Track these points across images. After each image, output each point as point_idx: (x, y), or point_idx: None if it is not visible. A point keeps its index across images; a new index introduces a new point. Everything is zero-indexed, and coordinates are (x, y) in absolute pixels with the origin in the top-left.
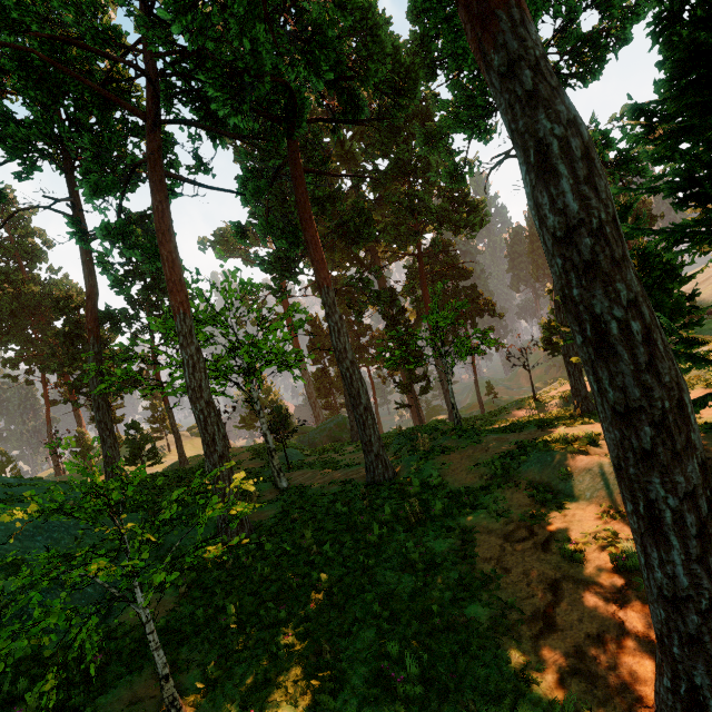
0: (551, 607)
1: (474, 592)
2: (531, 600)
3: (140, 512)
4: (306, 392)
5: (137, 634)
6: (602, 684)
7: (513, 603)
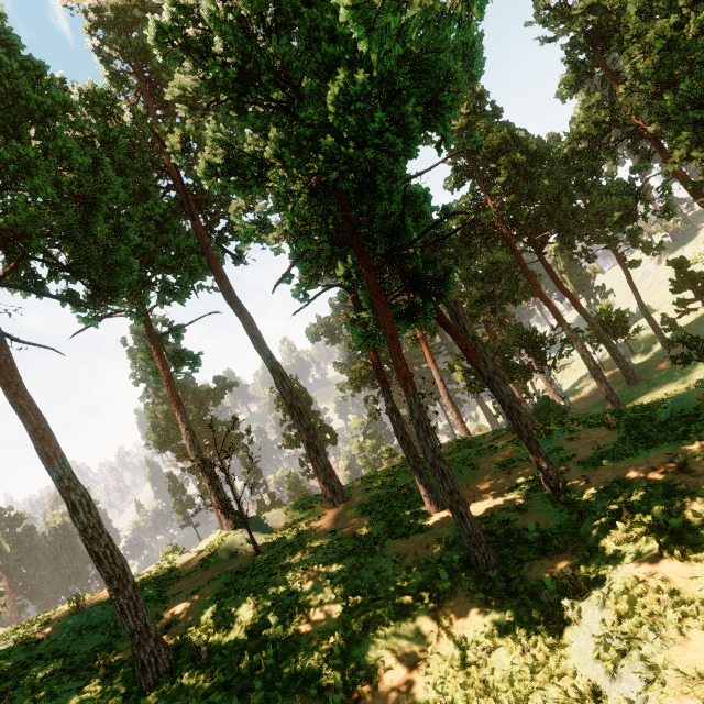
0: None
1: None
2: None
3: None
4: None
5: None
6: None
7: None
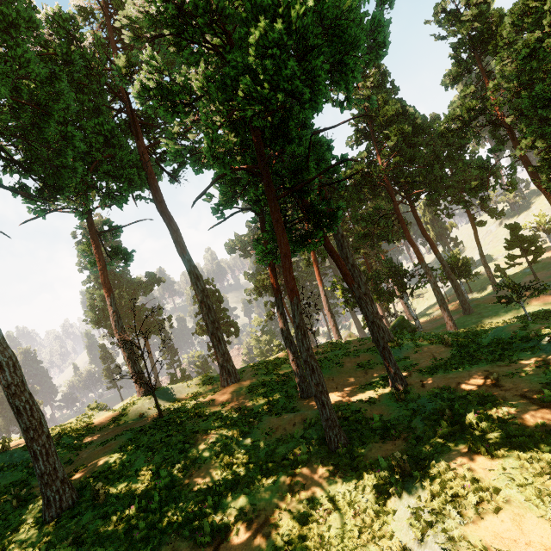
0: None
1: None
2: None
3: None
4: None
5: None
6: None
7: None
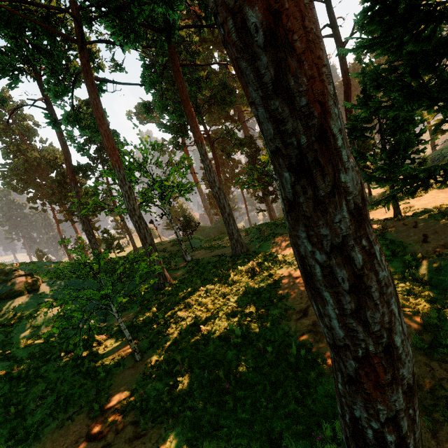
0: (308, 307)
1: (275, 303)
2: (300, 304)
3: (114, 275)
4: (203, 206)
5: (118, 328)
6: (320, 335)
7: (291, 306)
